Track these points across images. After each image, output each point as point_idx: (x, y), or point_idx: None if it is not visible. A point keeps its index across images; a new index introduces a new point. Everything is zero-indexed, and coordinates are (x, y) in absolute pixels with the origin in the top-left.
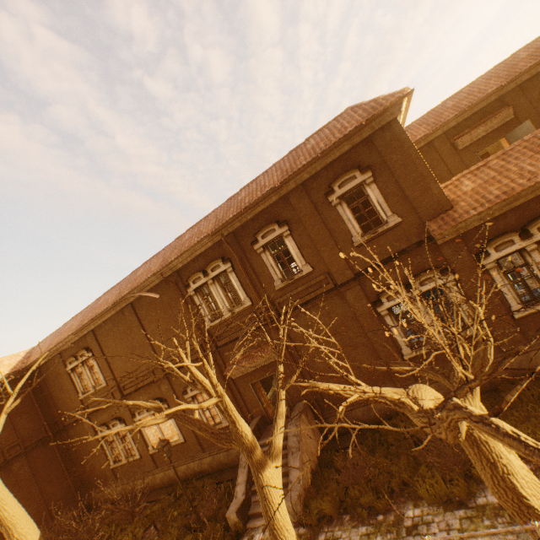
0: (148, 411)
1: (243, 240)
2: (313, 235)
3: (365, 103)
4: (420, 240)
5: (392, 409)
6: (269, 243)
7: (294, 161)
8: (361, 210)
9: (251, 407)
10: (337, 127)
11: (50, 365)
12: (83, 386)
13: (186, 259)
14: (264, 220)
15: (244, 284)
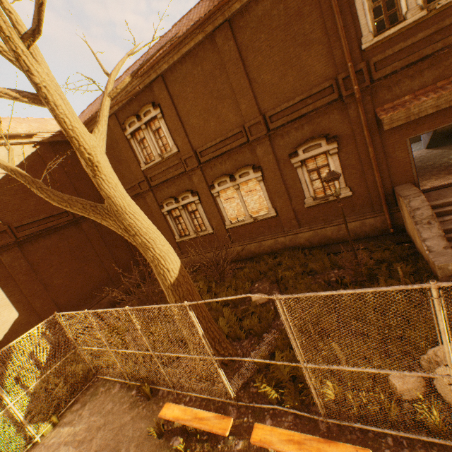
0: (233, 181)
1: None
2: None
3: None
4: None
5: None
6: None
7: None
8: None
9: (393, 174)
10: None
11: None
12: (144, 156)
13: None
14: None
15: None
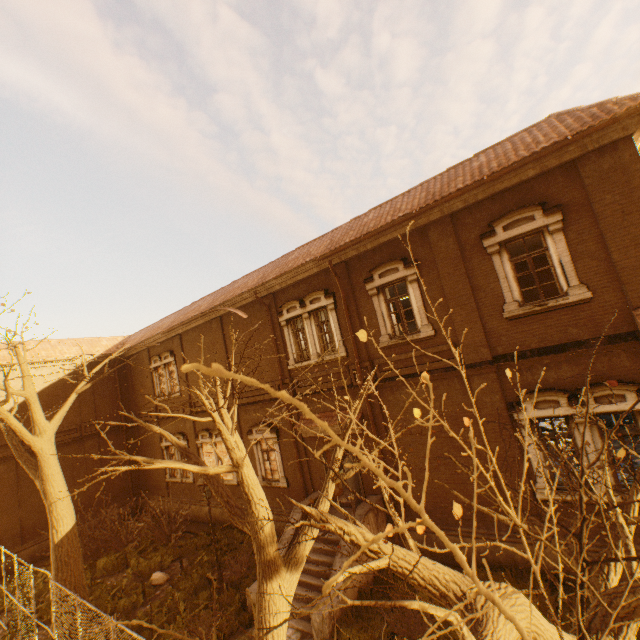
0: (211, 438)
1: (355, 275)
2: (447, 288)
3: (583, 108)
4: (616, 333)
5: (497, 558)
6: (387, 285)
7: (448, 182)
8: (529, 268)
9: (314, 477)
10: (525, 141)
11: (138, 358)
12: (160, 389)
13: (286, 282)
14: (388, 254)
15: (343, 329)
